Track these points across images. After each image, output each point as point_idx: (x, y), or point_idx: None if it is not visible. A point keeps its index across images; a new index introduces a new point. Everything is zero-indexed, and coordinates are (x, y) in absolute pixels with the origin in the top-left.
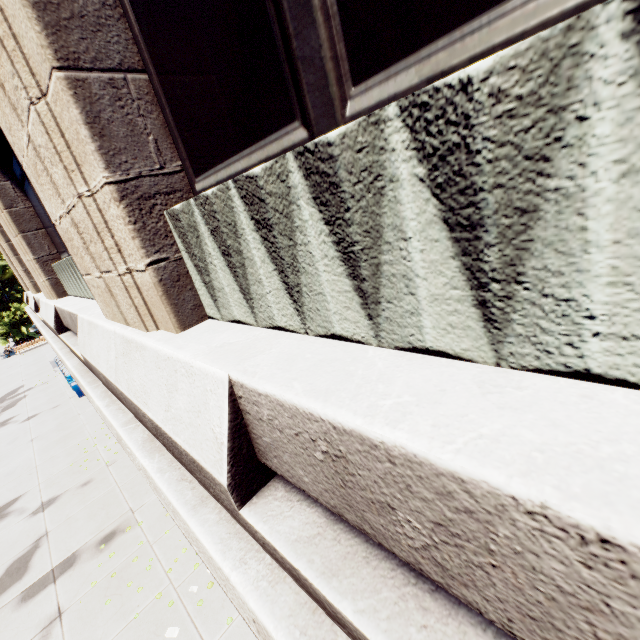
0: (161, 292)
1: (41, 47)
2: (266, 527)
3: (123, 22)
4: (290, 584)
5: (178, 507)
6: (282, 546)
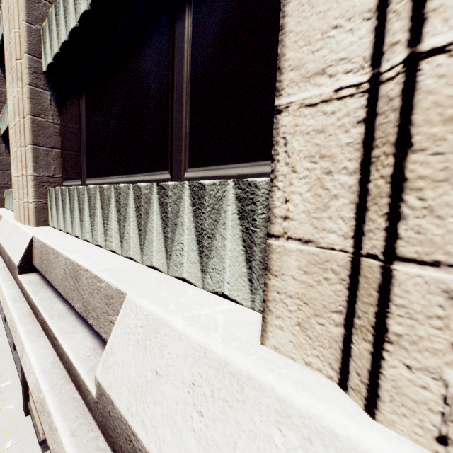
0: (34, 211)
1: (29, 139)
2: (22, 277)
3: (59, 136)
4: (20, 293)
5: (0, 280)
6: (23, 280)
